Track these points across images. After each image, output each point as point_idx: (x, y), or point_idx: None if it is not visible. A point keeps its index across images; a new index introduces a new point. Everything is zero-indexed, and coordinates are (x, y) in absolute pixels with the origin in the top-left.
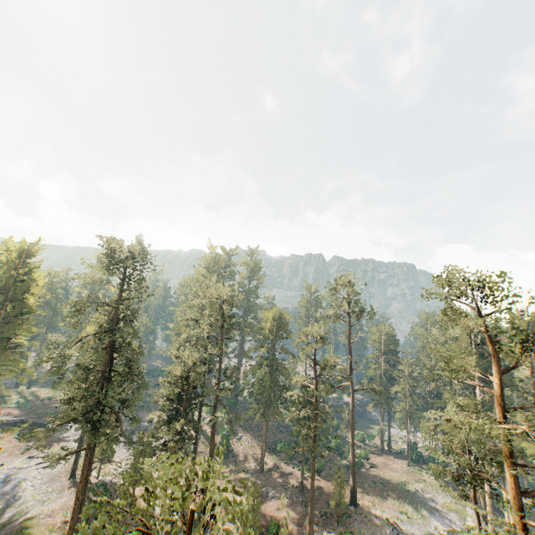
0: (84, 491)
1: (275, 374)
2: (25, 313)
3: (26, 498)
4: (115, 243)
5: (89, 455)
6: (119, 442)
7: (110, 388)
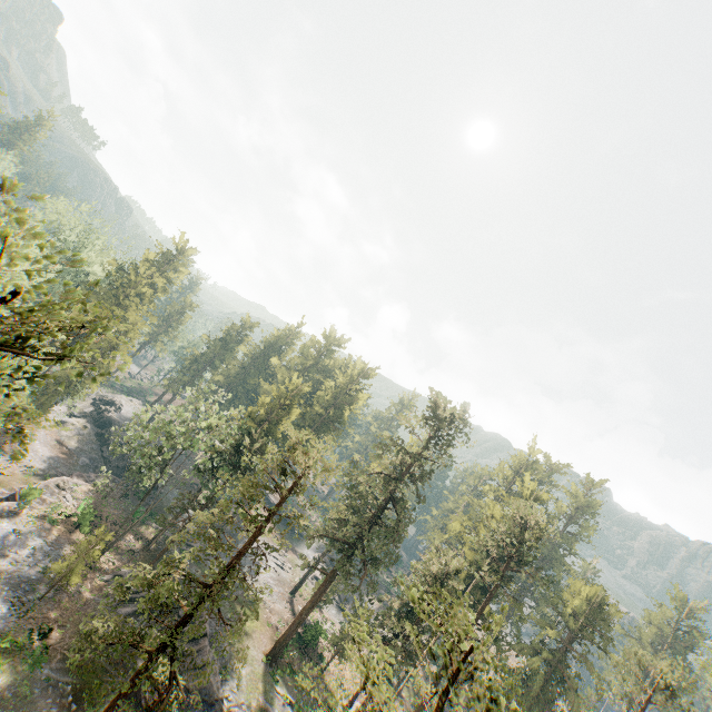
0: (307, 612)
1: (553, 686)
2: (339, 423)
3: (259, 579)
4: (444, 401)
5: (327, 582)
6: (333, 598)
7: (376, 534)
